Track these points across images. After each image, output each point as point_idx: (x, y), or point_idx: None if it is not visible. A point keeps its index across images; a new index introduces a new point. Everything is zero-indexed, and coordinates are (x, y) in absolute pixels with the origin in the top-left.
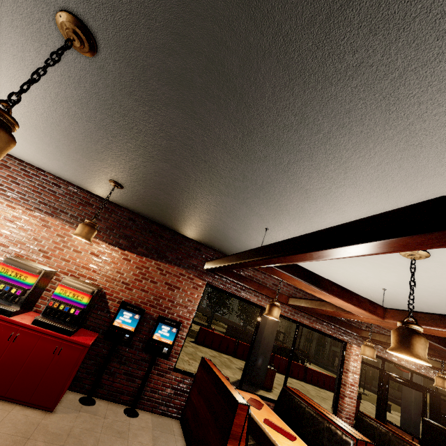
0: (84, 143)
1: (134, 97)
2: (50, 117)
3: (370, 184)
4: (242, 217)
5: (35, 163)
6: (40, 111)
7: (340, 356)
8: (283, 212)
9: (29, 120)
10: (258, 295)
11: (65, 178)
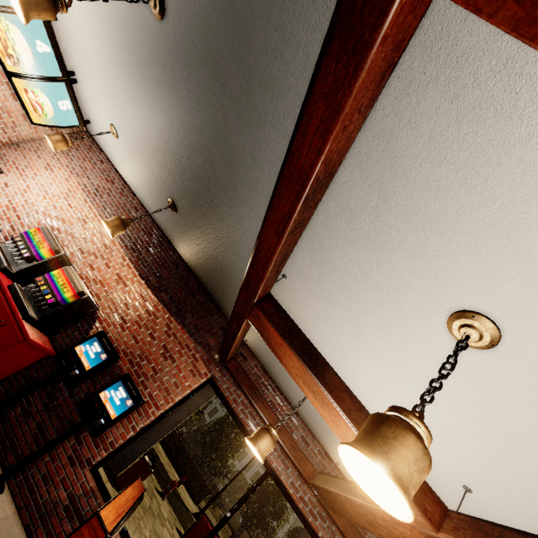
0: (157, 143)
1: (182, 61)
2: (143, 111)
3: (364, 133)
4: None
5: (133, 185)
6: (139, 105)
7: None
8: None
9: (133, 121)
10: None
11: (146, 206)
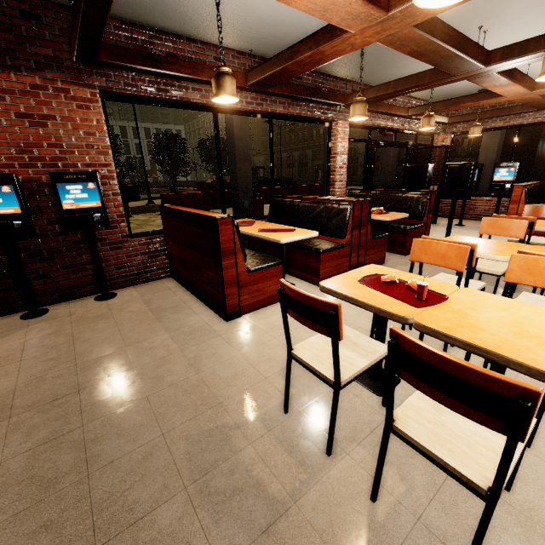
0: None
1: None
2: None
3: None
4: None
5: None
6: None
7: (324, 157)
8: None
9: None
10: (200, 88)
11: None
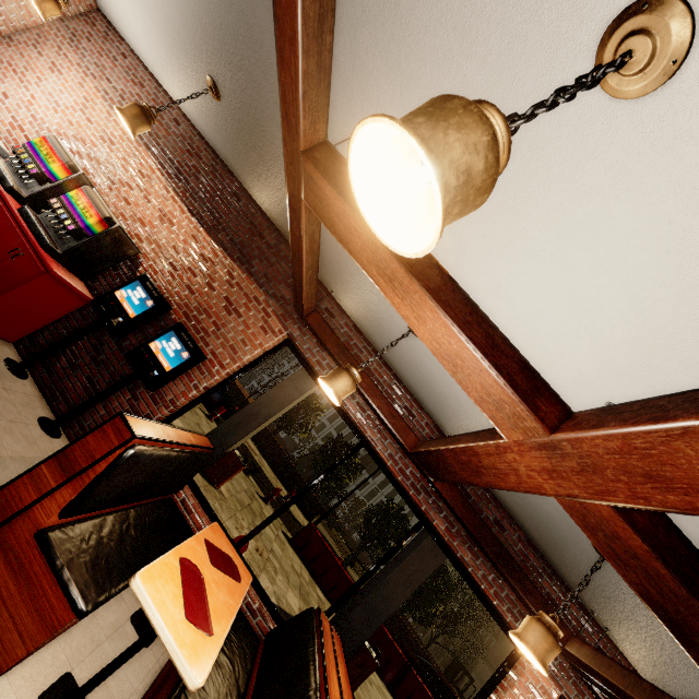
0: None
1: None
2: None
3: None
4: None
5: (168, 86)
6: None
7: None
8: (357, 14)
9: None
10: (365, 409)
11: (190, 115)
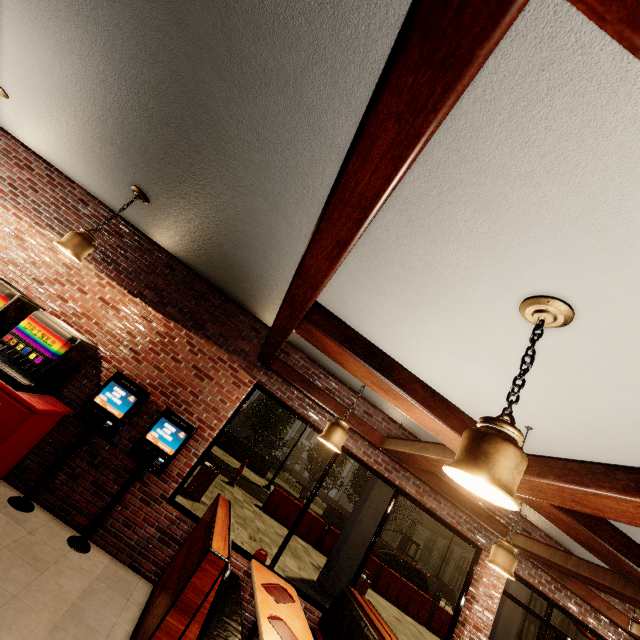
0: (86, 107)
1: None
2: (41, 57)
3: None
4: (286, 245)
5: (63, 168)
6: (29, 46)
7: None
8: None
9: (28, 71)
10: None
11: (97, 195)
